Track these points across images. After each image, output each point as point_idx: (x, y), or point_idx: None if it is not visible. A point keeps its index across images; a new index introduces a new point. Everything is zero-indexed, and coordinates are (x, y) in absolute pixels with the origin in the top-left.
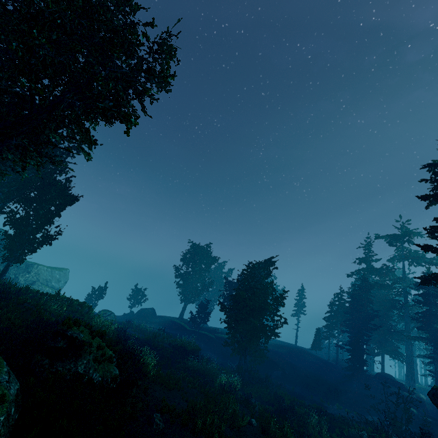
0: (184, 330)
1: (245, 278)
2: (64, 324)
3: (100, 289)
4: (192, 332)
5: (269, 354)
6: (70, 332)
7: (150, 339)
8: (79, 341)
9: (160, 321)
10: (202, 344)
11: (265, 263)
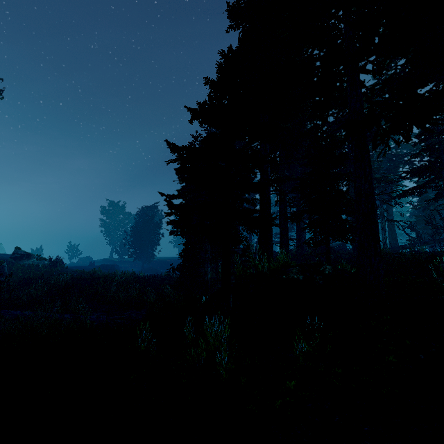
0: (113, 262)
1: (139, 218)
2: (16, 248)
3: (38, 251)
4: (119, 262)
5: (168, 260)
6: (21, 251)
7: (83, 266)
8: (26, 254)
9: (95, 262)
10: (125, 266)
11: (151, 206)
